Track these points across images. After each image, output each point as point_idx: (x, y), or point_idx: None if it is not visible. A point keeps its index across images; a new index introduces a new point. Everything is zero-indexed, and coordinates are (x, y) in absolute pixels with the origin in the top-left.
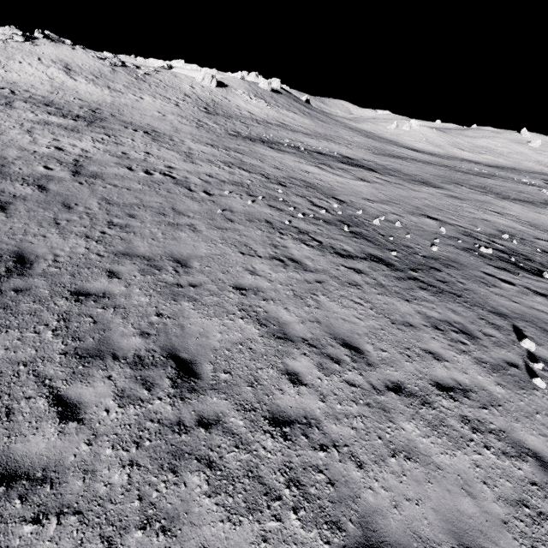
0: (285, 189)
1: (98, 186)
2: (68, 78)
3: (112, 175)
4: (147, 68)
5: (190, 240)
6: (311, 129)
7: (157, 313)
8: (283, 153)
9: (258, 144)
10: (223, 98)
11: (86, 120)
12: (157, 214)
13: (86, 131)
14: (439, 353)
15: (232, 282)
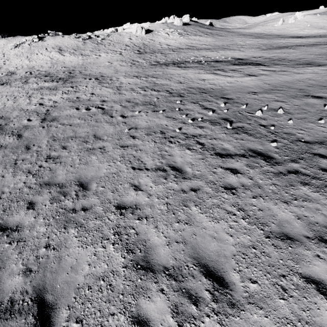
0: (182, 99)
1: (53, 127)
2: (60, 55)
3: (64, 117)
4: (103, 35)
5: (97, 162)
6: (212, 44)
7: (47, 245)
8: (188, 69)
9: (170, 67)
10: (150, 40)
11: (64, 80)
12: (82, 142)
13: (60, 88)
14: (326, 281)
15: (117, 201)
